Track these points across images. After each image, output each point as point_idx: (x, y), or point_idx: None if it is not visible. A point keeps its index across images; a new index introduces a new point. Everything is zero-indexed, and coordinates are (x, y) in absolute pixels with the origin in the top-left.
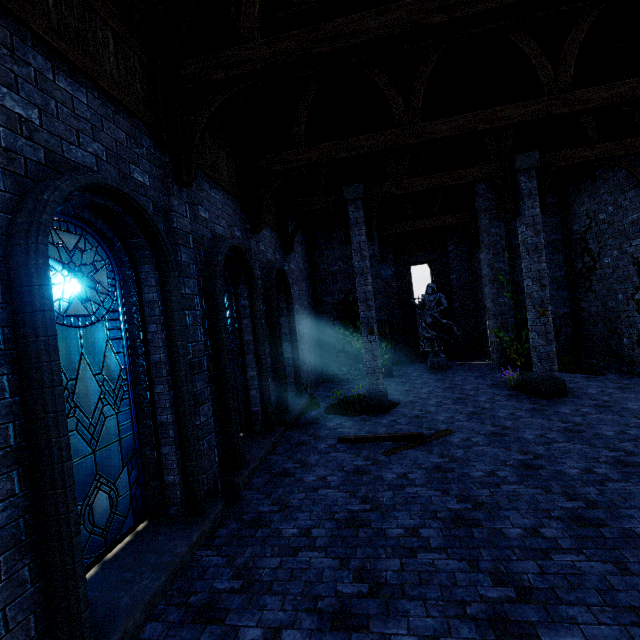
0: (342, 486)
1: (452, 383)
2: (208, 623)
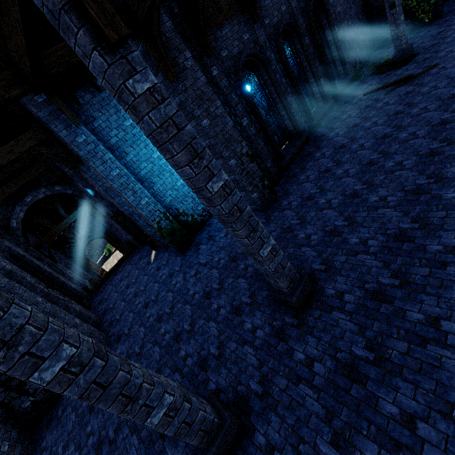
0: (356, 116)
1: None
2: (308, 156)
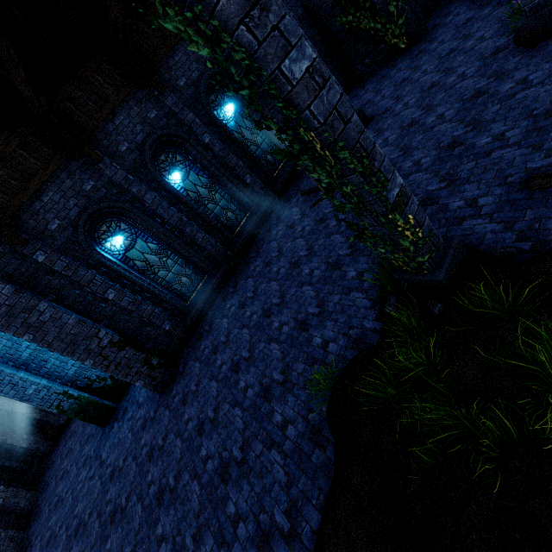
0: (279, 239)
1: (465, 34)
2: (224, 302)
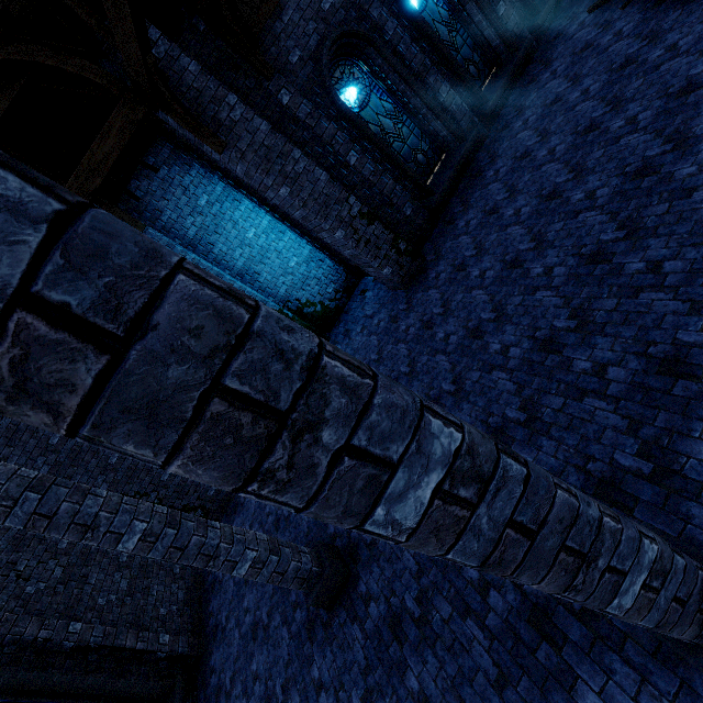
0: (563, 73)
1: None
2: (477, 178)
